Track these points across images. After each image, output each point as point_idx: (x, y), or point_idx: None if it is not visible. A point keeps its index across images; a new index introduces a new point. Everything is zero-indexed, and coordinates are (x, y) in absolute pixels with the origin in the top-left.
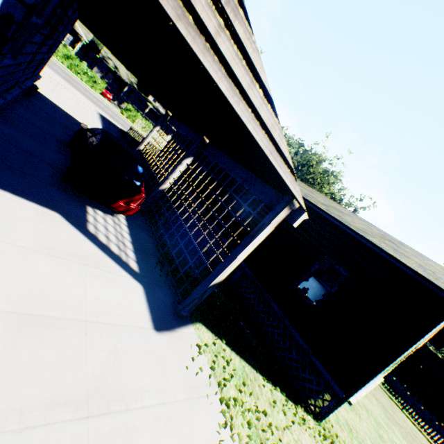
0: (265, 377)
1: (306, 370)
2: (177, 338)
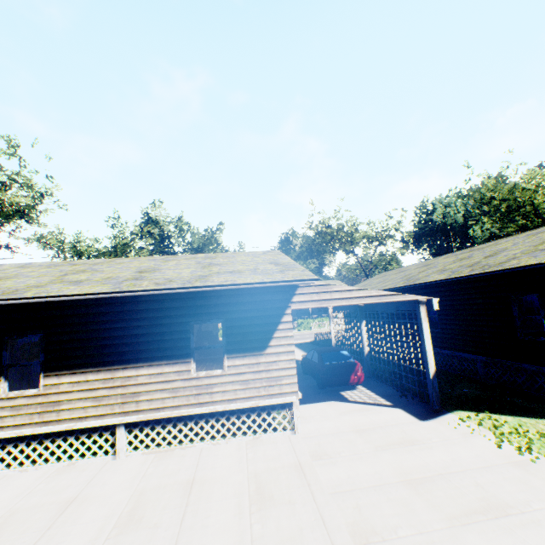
0: None
1: None
2: (440, 420)
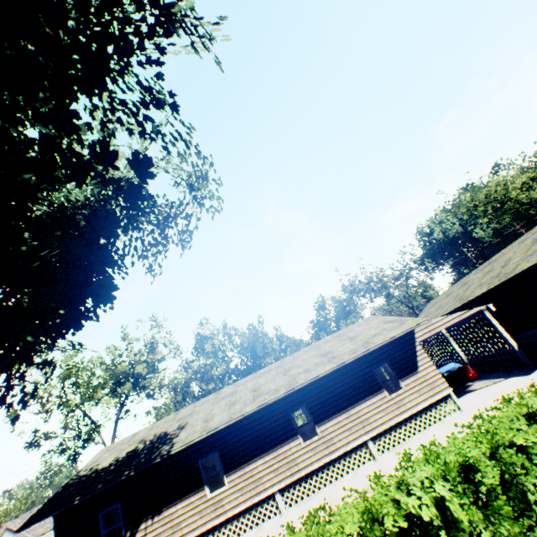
0: None
1: None
2: None
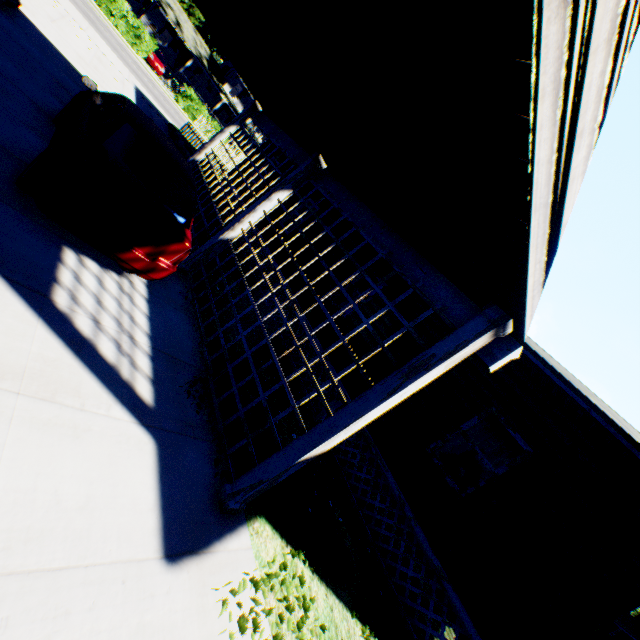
0: (364, 622)
1: (431, 602)
2: (212, 571)
